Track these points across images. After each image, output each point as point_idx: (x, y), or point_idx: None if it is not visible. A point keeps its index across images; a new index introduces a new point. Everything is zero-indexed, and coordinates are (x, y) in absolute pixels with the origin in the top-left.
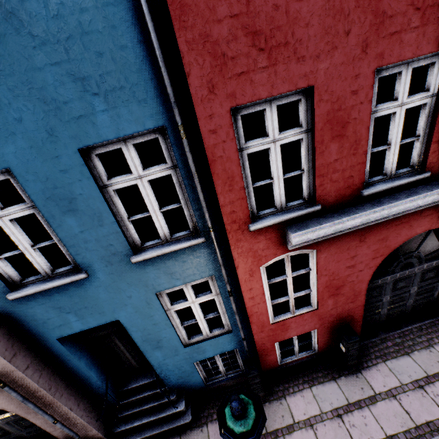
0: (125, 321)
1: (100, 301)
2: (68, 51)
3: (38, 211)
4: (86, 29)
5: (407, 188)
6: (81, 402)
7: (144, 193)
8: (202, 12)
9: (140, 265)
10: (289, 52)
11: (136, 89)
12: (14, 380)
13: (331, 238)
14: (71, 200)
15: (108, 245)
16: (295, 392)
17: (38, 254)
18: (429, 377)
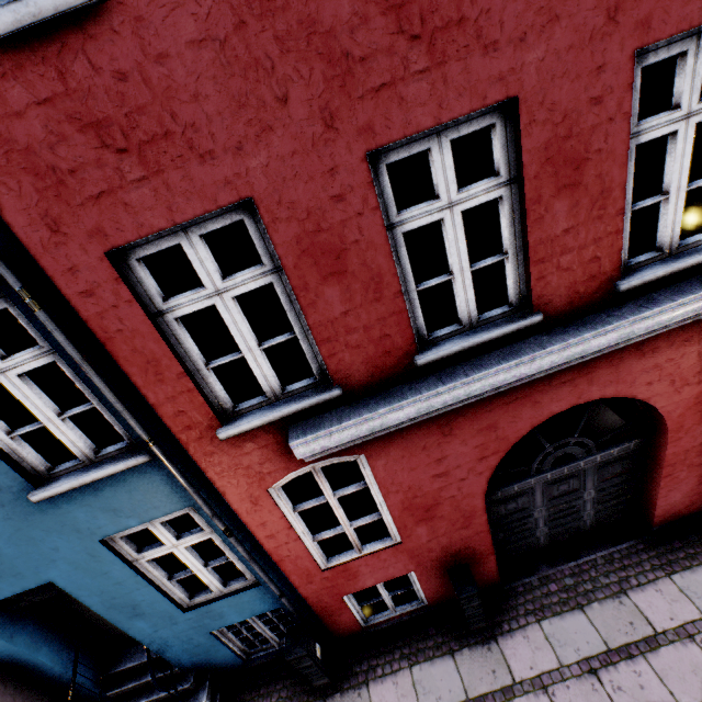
0: (63, 583)
1: (7, 558)
2: None
3: None
4: None
5: (506, 343)
6: (27, 701)
7: (20, 395)
8: None
9: (53, 502)
10: (179, 147)
11: None
12: None
13: (385, 435)
14: None
15: None
16: (386, 674)
17: None
18: (609, 653)
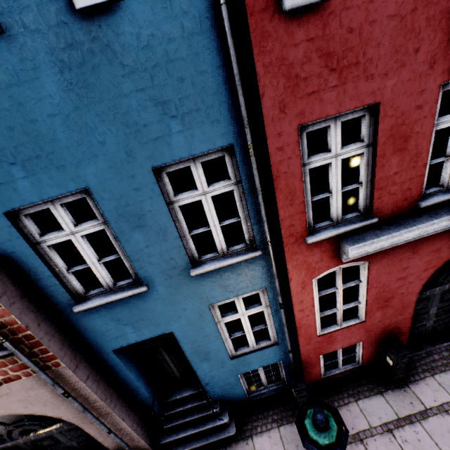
0: (177, 333)
1: (156, 313)
2: (153, 78)
3: (107, 227)
4: (171, 57)
5: None
6: (130, 413)
7: (206, 209)
8: (281, 37)
9: (197, 278)
10: (358, 71)
11: (210, 111)
12: (75, 390)
13: (384, 250)
14: (140, 217)
15: (170, 259)
16: (341, 405)
17: (102, 268)
18: None
